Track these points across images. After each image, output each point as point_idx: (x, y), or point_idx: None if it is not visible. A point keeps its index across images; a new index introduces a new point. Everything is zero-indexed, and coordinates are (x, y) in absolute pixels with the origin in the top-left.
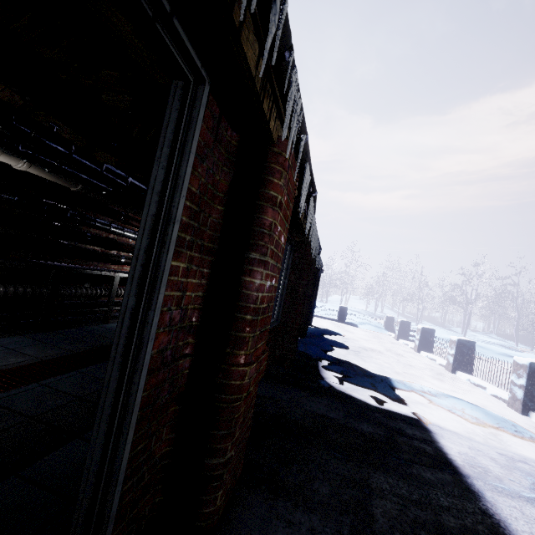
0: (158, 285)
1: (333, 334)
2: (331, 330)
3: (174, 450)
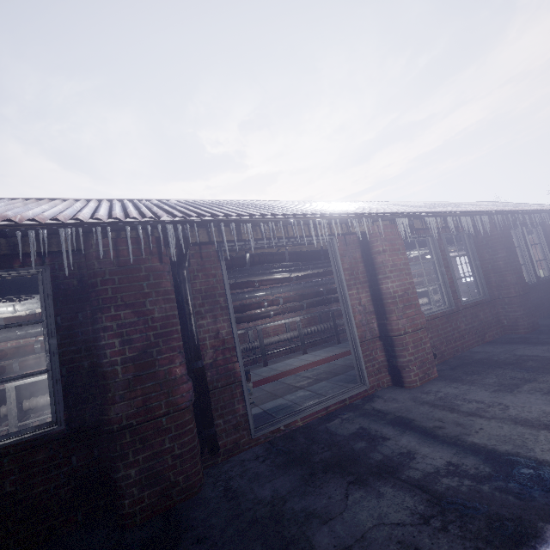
0: (347, 301)
1: None
2: None
3: (386, 359)
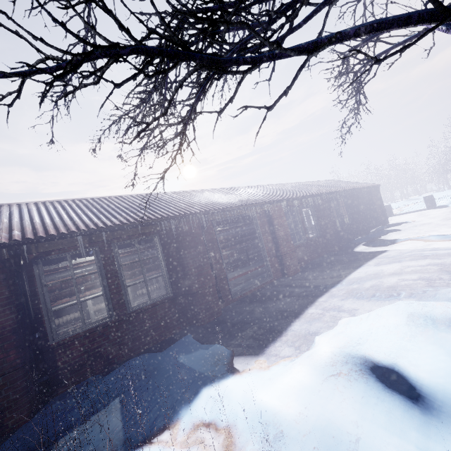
0: (262, 241)
1: (399, 224)
2: (401, 222)
3: (279, 266)
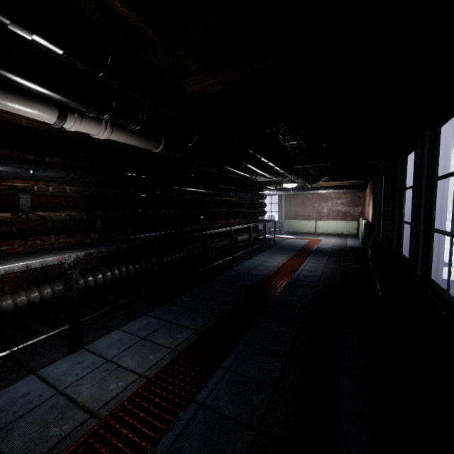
0: None
1: None
2: None
3: None
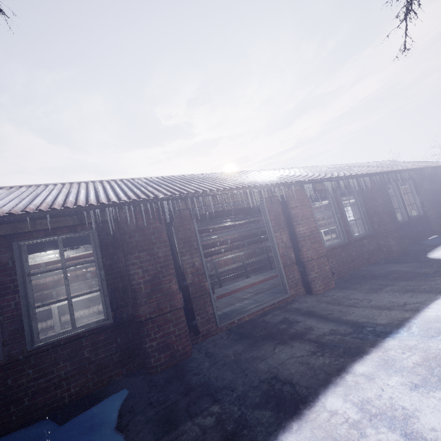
0: (273, 240)
1: None
2: None
3: (301, 277)
